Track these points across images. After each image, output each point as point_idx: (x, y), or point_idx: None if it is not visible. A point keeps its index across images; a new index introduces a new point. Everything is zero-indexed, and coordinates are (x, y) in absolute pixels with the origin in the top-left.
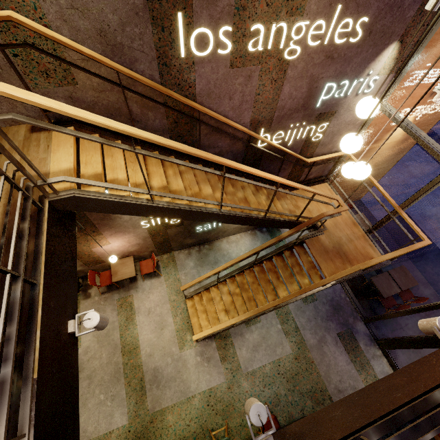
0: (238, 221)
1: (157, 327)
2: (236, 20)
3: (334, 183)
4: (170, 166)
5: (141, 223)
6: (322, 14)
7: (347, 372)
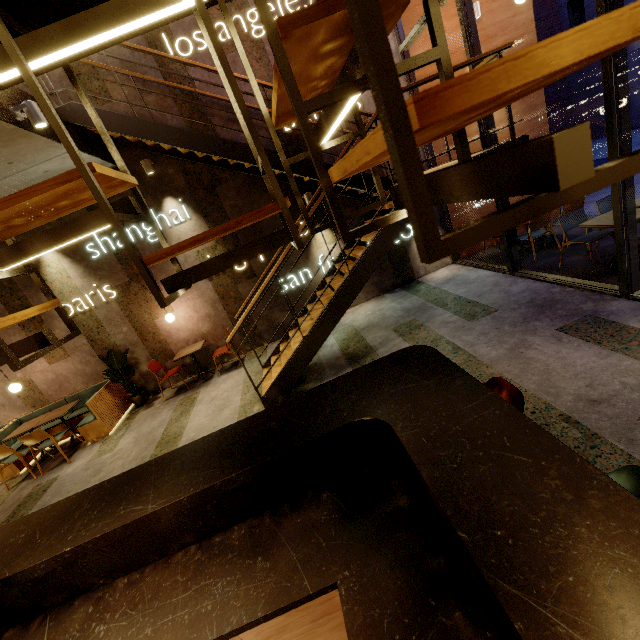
0: (249, 156)
1: (216, 410)
2: None
3: None
4: None
5: None
6: None
7: (607, 369)
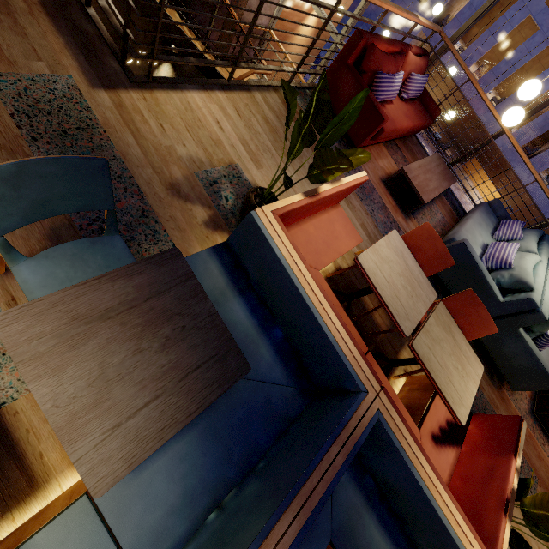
0: (180, 42)
1: None
2: None
3: None
4: None
5: None
6: None
7: None
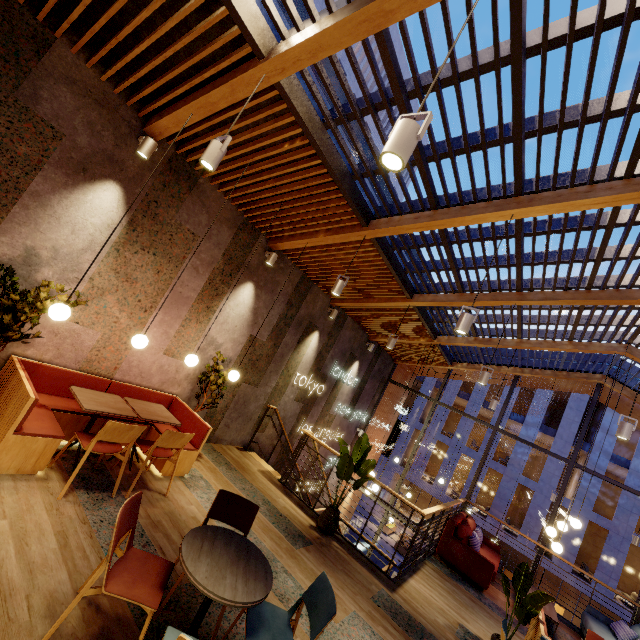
0: None
1: None
2: (315, 424)
3: None
4: None
5: None
6: (334, 429)
7: None
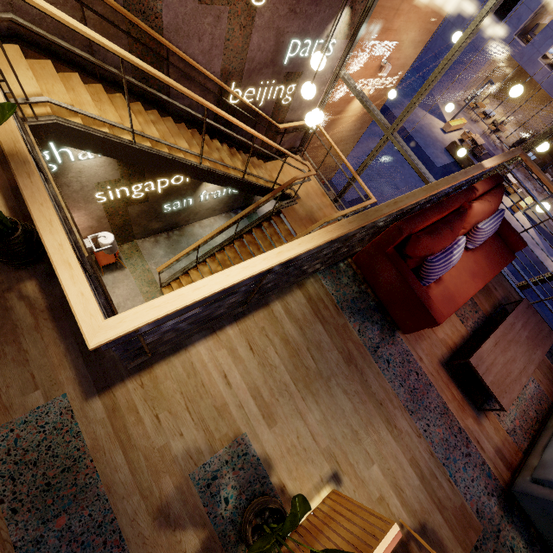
0: (217, 180)
1: None
2: None
3: (306, 158)
4: (138, 113)
5: (95, 196)
6: None
7: None
